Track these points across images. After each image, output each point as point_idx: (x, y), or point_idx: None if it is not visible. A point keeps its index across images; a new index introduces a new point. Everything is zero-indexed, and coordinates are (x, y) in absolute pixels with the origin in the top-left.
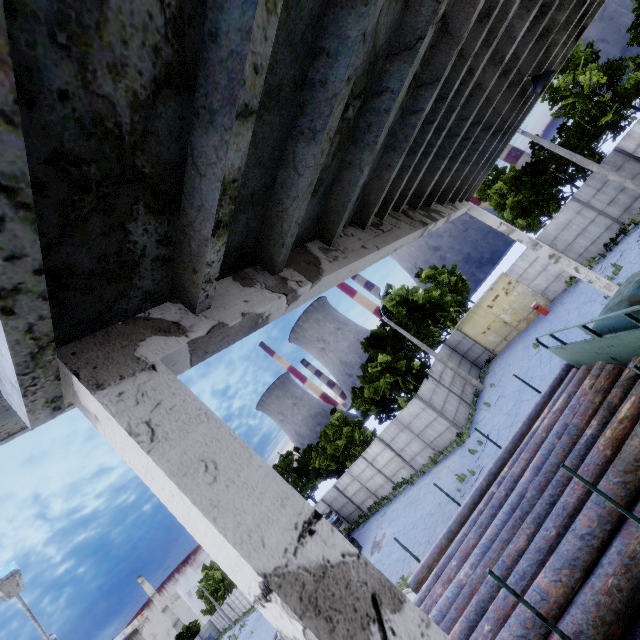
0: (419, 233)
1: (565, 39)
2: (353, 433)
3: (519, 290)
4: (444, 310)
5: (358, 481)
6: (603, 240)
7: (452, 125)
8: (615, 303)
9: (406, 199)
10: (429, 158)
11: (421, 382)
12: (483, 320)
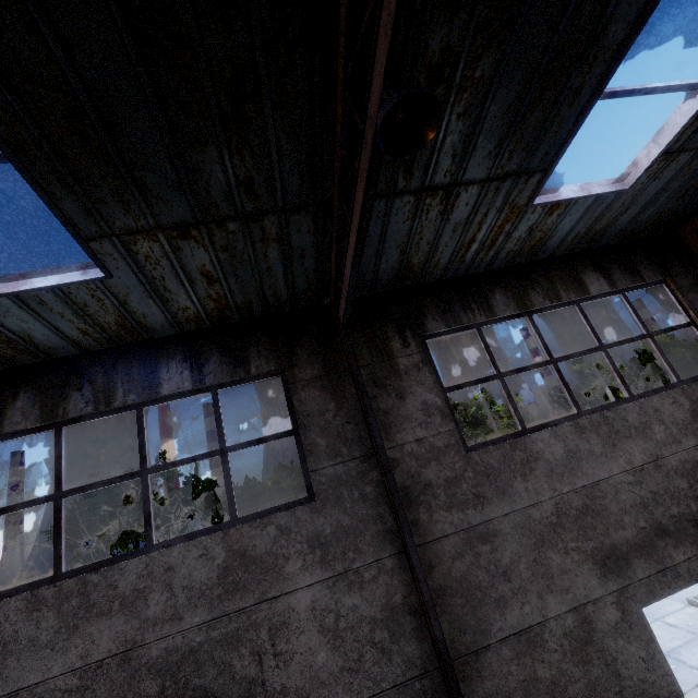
0: None
1: None
2: None
3: None
4: None
5: None
6: None
7: None
8: None
9: None
10: None
11: None
12: None
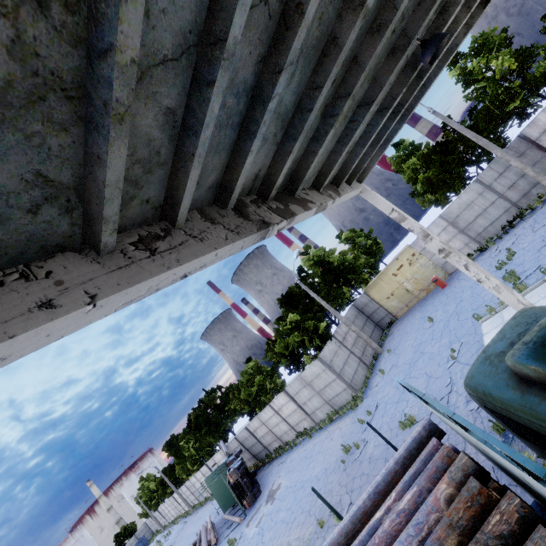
0: (250, 239)
1: (470, 1)
2: (264, 382)
3: (421, 262)
4: (356, 272)
5: (266, 426)
6: (501, 222)
7: (303, 95)
8: (496, 352)
9: (234, 193)
10: (256, 140)
11: (326, 342)
12: (388, 286)
